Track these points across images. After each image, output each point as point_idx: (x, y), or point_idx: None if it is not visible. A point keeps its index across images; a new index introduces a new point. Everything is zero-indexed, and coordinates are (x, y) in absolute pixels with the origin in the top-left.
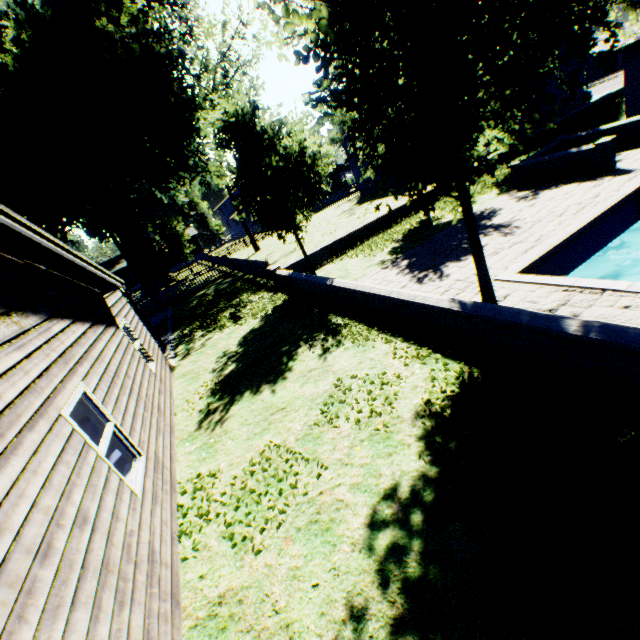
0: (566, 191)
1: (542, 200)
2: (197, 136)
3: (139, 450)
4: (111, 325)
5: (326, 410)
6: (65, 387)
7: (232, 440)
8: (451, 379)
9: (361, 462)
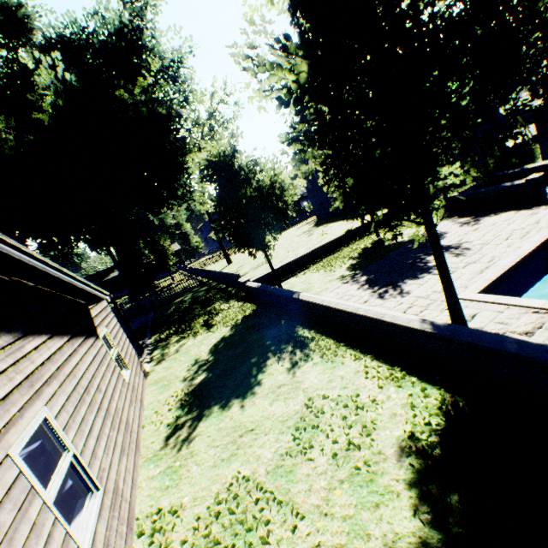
0: (505, 218)
1: (484, 225)
2: (186, 173)
3: (96, 483)
4: (91, 335)
5: (298, 436)
6: (22, 416)
7: (198, 465)
8: (433, 408)
9: (343, 513)
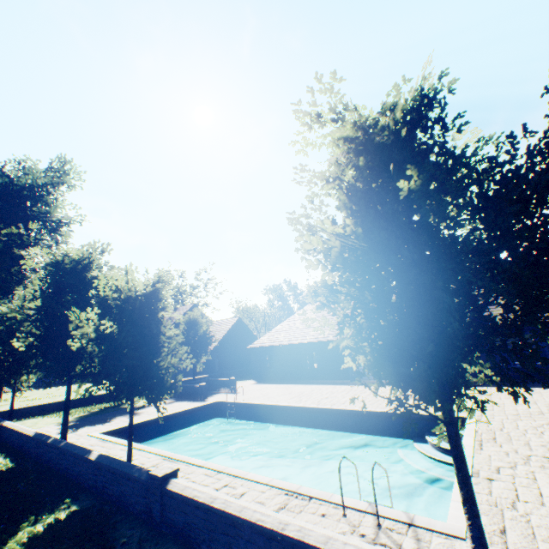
0: (181, 403)
1: (169, 405)
2: (13, 296)
3: None
4: None
5: None
6: None
7: None
8: None
9: None
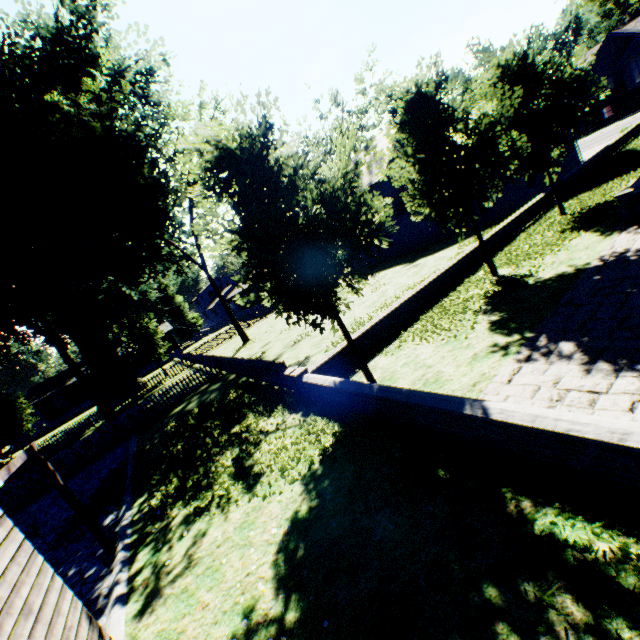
0: None
1: None
2: (171, 224)
3: None
4: None
5: None
6: None
7: None
8: None
9: None
